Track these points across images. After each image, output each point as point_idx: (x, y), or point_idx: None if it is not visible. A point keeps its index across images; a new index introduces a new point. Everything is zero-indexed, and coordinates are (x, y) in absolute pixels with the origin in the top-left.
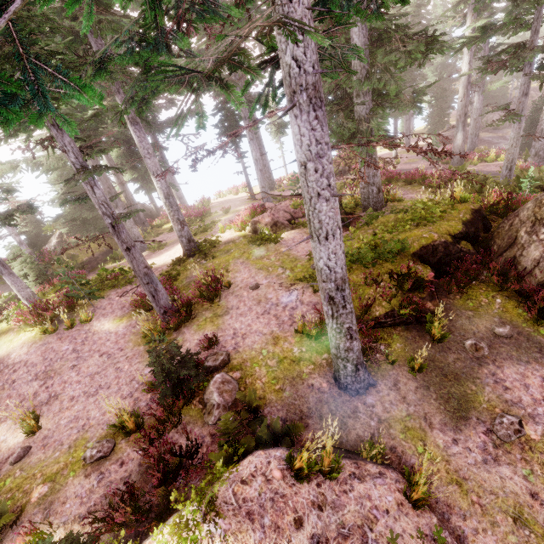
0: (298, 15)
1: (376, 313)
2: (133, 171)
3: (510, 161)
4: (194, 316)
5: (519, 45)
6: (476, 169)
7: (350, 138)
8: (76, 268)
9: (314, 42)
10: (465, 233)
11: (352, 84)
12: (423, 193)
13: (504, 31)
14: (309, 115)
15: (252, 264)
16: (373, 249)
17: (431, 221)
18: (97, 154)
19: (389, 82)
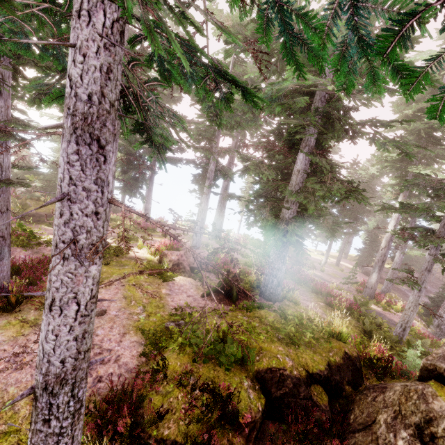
0: (85, 35)
1: (166, 431)
2: (122, 174)
3: (405, 322)
4: (20, 309)
5: (429, 229)
6: (380, 311)
7: (270, 229)
8: (19, 214)
9: (101, 73)
10: (326, 377)
11: (285, 191)
12: (321, 307)
13: (427, 218)
14: (70, 145)
15: (125, 289)
16: (215, 342)
17: (295, 343)
18: (17, 125)
19: (311, 203)
